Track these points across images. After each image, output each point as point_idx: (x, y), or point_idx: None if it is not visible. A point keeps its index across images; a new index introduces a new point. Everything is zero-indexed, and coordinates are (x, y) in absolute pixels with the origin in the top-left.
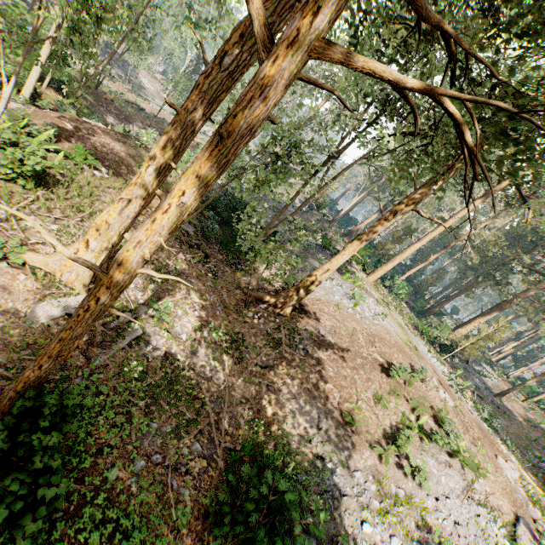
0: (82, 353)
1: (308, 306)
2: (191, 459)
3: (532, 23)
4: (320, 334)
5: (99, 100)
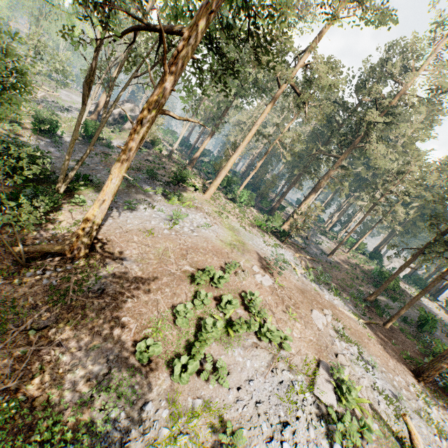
0: None
1: (114, 241)
2: None
3: None
4: (123, 266)
5: None
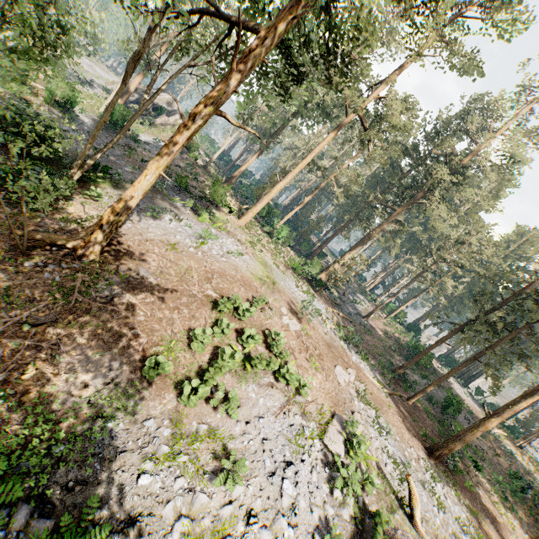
0: None
1: (131, 248)
2: None
3: None
4: (139, 276)
5: None
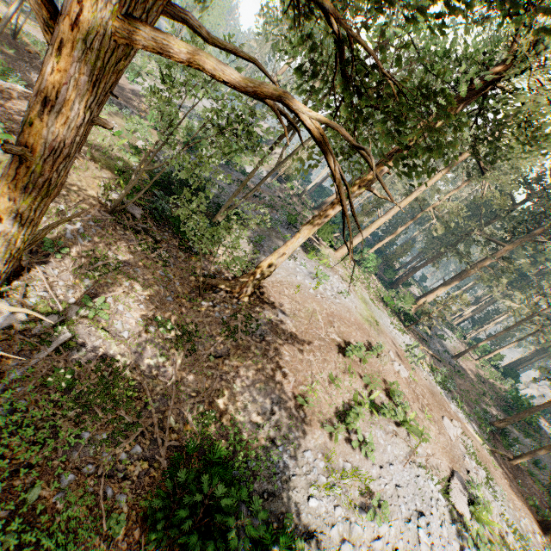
0: None
1: (268, 290)
2: (130, 463)
3: (400, 6)
4: (279, 318)
5: (20, 54)
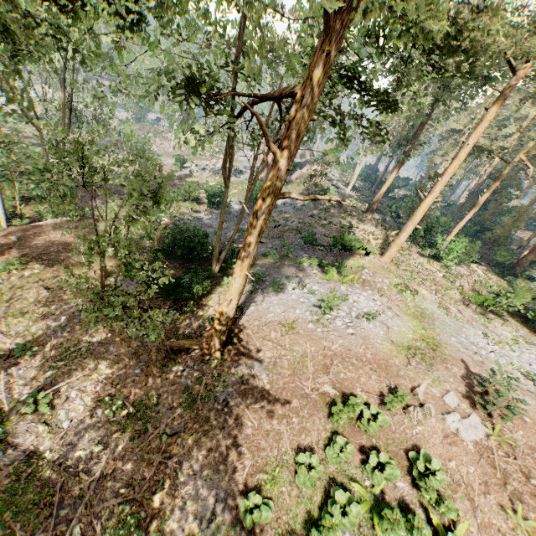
0: None
1: (249, 337)
2: None
3: None
4: (252, 373)
5: (89, 190)
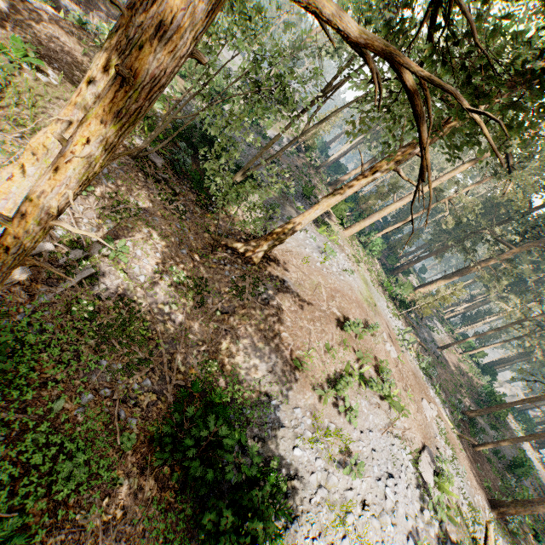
0: (24, 290)
1: (277, 257)
2: (141, 393)
3: None
4: (285, 285)
5: None
